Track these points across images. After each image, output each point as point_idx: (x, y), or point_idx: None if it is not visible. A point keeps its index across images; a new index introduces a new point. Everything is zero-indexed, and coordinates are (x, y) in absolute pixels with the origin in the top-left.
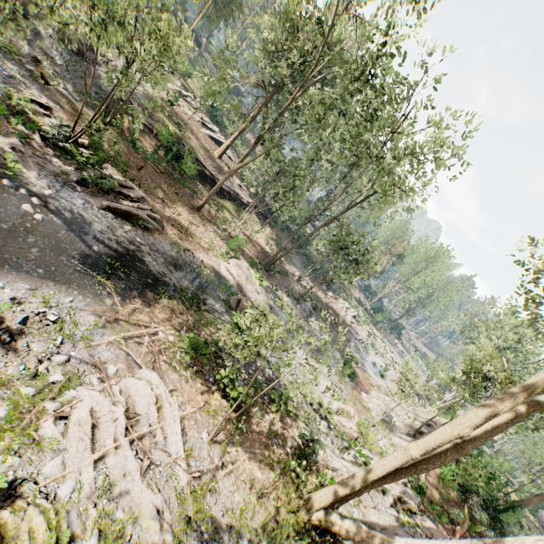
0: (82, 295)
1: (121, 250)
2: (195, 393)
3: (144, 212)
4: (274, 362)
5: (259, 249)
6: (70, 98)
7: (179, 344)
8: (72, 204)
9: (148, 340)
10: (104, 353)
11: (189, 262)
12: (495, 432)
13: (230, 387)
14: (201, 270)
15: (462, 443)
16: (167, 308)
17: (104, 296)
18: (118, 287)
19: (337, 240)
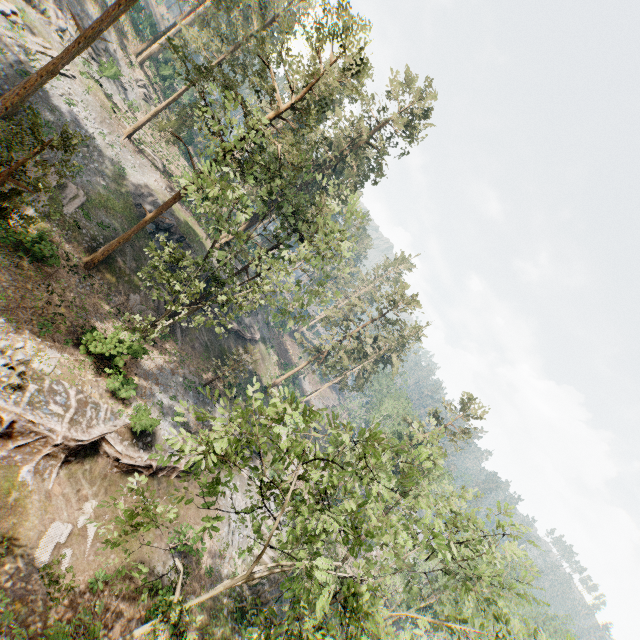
0: None
1: None
2: None
3: None
4: None
5: None
6: None
7: None
8: None
9: None
10: None
11: None
12: None
13: None
14: None
15: None
16: None
17: None
18: None
19: None
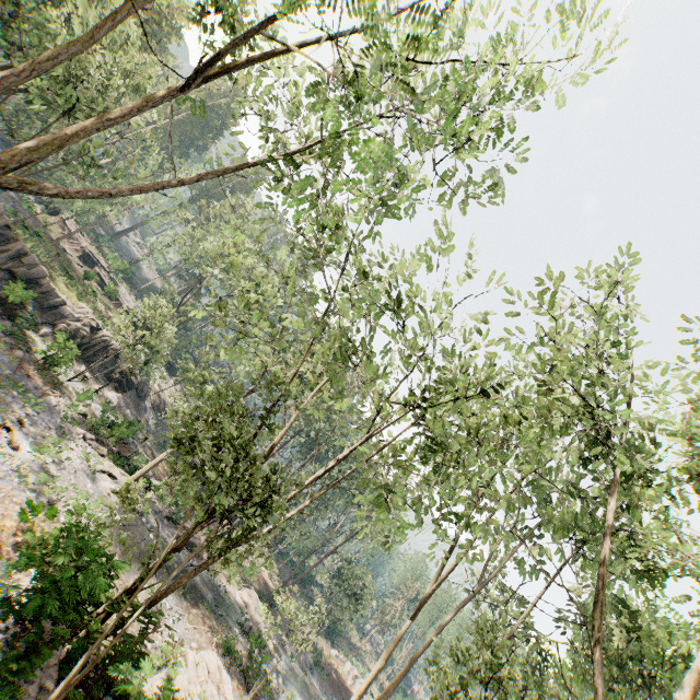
0: (175, 596)
1: (185, 569)
2: (232, 678)
3: (197, 540)
4: (278, 690)
5: (264, 582)
6: (152, 448)
7: (221, 643)
8: (164, 533)
9: (206, 634)
10: (188, 635)
11: (217, 585)
12: (402, 674)
13: (255, 675)
14: (225, 594)
15: (389, 686)
16: (209, 618)
17: (183, 599)
18: (187, 595)
19: (340, 572)
